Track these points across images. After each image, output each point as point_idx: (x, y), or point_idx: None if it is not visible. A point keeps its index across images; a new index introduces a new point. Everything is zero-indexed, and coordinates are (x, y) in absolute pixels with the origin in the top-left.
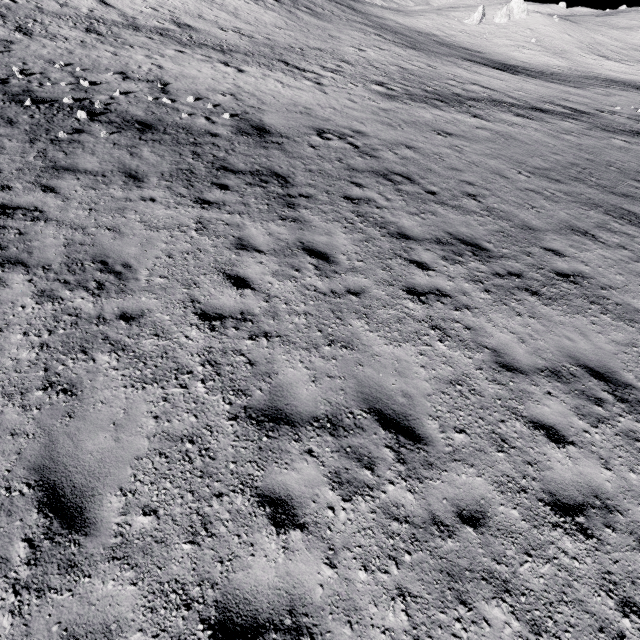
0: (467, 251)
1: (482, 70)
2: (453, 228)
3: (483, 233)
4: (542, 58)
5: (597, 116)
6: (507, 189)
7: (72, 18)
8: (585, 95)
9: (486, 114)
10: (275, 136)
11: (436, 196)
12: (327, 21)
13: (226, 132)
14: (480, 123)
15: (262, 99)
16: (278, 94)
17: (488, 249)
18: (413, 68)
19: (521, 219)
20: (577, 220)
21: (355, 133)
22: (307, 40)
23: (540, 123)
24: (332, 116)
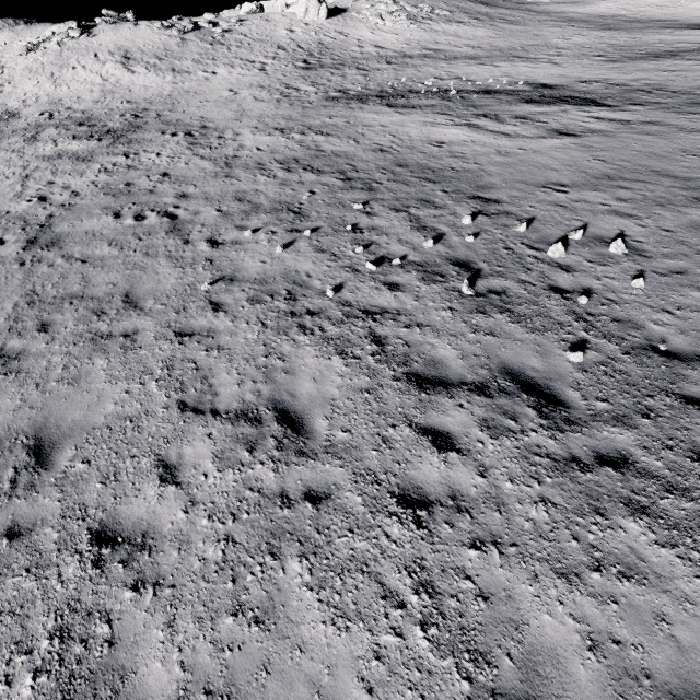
0: None
1: (685, 32)
2: (693, 100)
3: None
4: None
5: None
6: None
7: (373, 59)
8: None
9: (699, 58)
10: (557, 87)
11: (677, 93)
12: (524, 25)
13: (529, 89)
14: (695, 63)
15: (528, 76)
16: (534, 72)
17: None
18: (619, 42)
19: None
20: None
21: (604, 80)
22: (520, 41)
23: None
24: (581, 76)
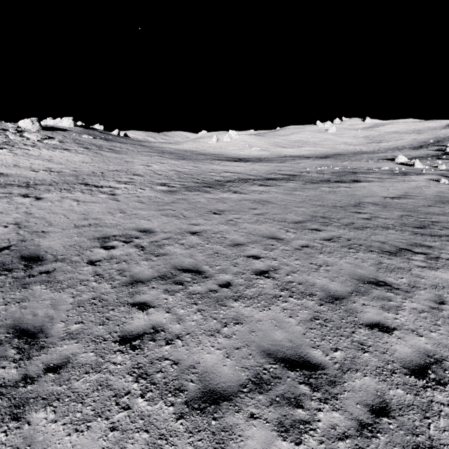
0: (301, 384)
1: (227, 163)
2: (266, 338)
3: (300, 330)
4: (255, 152)
5: (302, 175)
6: (288, 252)
7: None
8: (287, 166)
9: (241, 189)
10: (47, 262)
11: (232, 287)
12: (124, 154)
13: None
14: (240, 196)
15: (51, 220)
16: (71, 211)
17: (321, 363)
18: (185, 170)
19: (320, 287)
20: (359, 267)
21: (142, 232)
22: (107, 166)
23: (276, 187)
24: (121, 220)
